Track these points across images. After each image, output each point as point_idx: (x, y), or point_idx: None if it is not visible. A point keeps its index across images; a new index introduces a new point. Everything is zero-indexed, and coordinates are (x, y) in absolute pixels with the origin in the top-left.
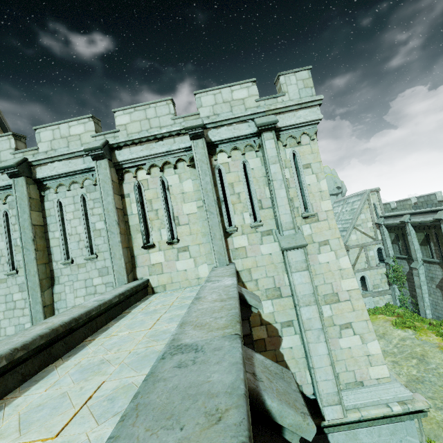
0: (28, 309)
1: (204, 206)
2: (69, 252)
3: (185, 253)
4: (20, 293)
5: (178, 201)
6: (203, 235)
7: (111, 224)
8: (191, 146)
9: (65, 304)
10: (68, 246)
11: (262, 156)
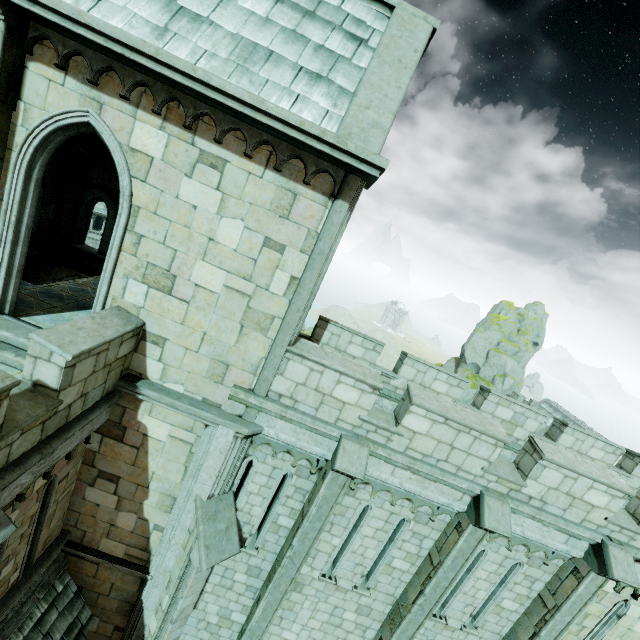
0: None
1: None
2: (448, 608)
3: None
4: (355, 615)
5: (616, 632)
6: None
7: None
8: None
9: None
10: (453, 602)
11: None
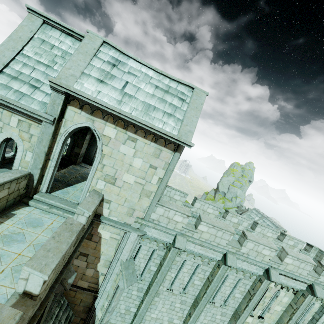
0: (188, 323)
1: (290, 321)
2: (215, 299)
3: (261, 323)
4: (180, 304)
5: (276, 303)
6: (273, 320)
7: (250, 308)
8: (304, 290)
9: (198, 319)
10: (217, 296)
11: (322, 305)
